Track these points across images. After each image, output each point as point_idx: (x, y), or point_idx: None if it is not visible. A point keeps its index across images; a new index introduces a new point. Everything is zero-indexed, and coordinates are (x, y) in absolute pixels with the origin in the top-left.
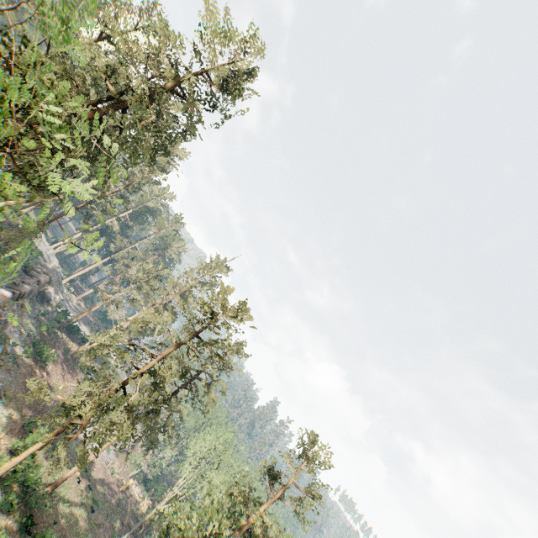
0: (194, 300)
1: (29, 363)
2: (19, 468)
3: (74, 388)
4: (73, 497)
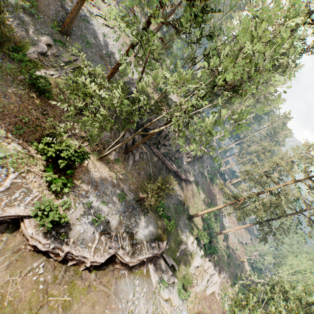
0: (297, 168)
1: (208, 181)
2: (207, 217)
3: (222, 200)
4: (221, 245)
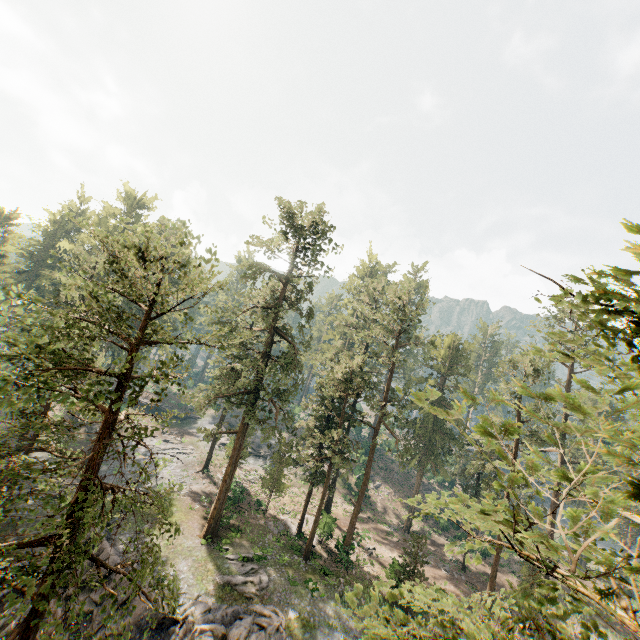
0: None
1: None
2: None
3: None
4: None
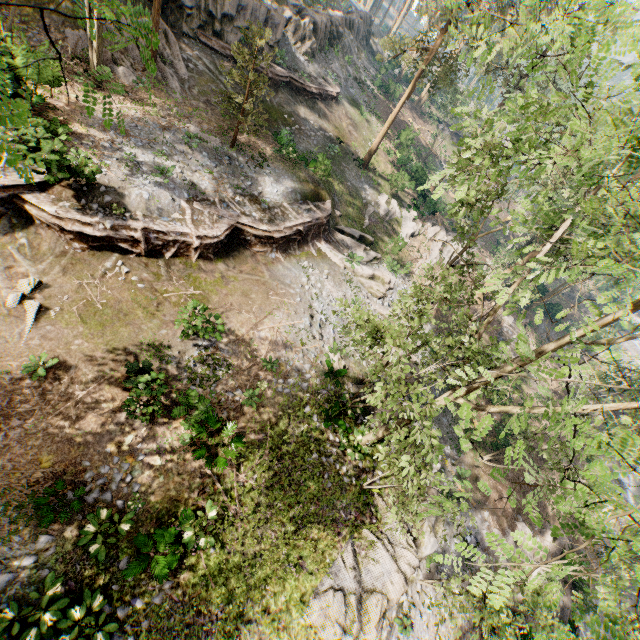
0: None
1: (382, 99)
2: (403, 159)
3: (429, 134)
4: None
